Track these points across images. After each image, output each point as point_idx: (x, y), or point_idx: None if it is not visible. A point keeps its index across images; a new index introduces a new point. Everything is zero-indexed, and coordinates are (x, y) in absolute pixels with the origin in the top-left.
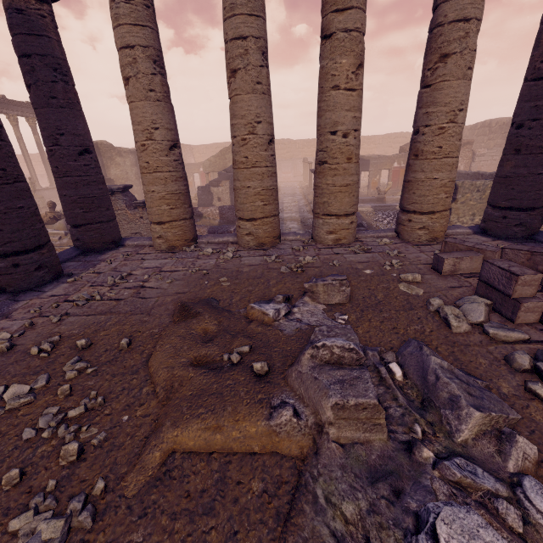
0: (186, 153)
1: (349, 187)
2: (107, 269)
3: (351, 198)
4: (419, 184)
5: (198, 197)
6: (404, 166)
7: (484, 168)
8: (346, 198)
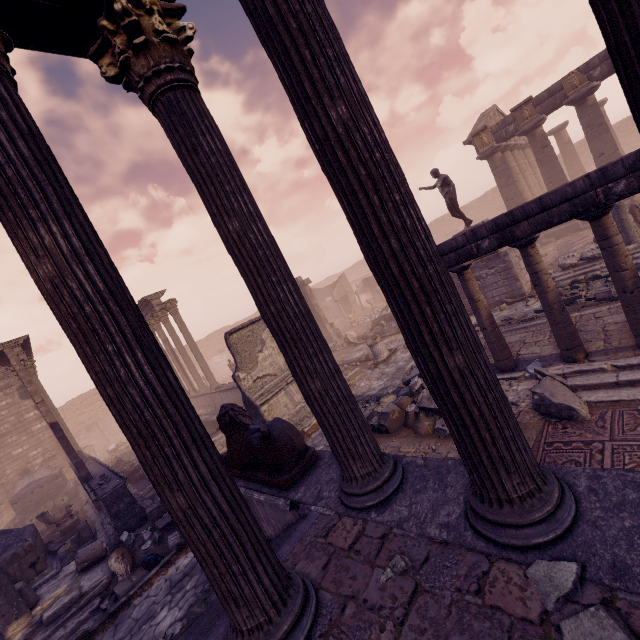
0: (191, 353)
1: None
2: None
3: None
4: None
5: None
6: None
7: None
8: None
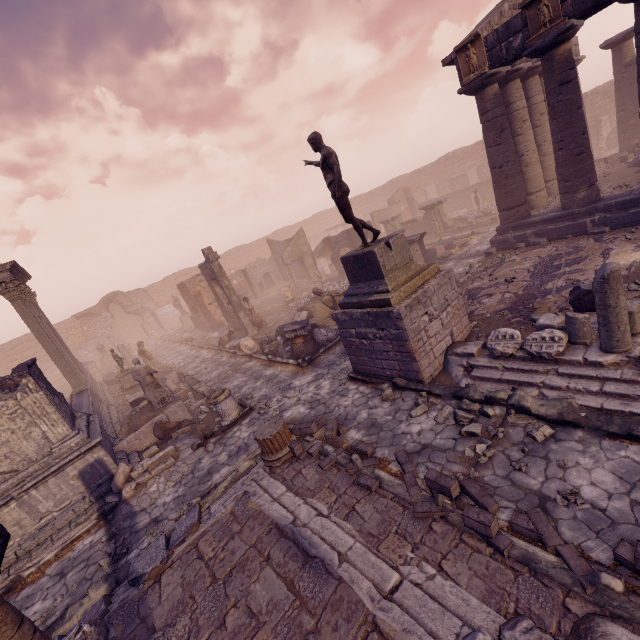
0: (141, 299)
1: None
2: None
3: None
4: None
5: None
6: (406, 208)
7: (433, 197)
8: None
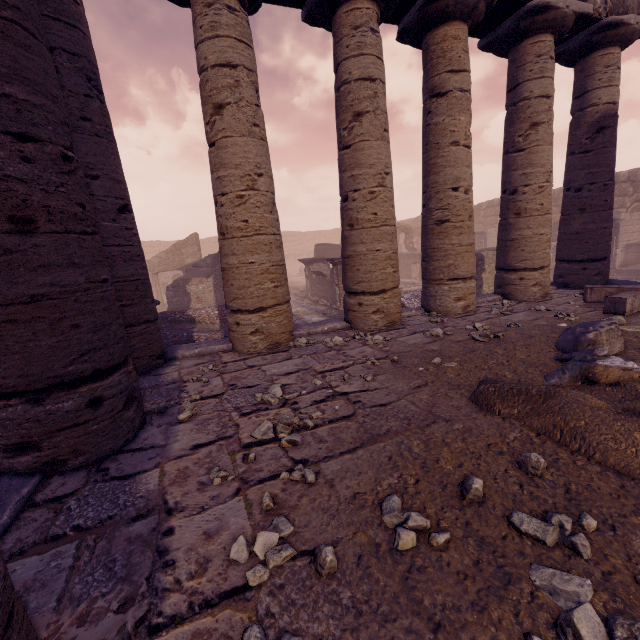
0: None
1: (472, 246)
2: (218, 388)
3: (474, 259)
4: (527, 241)
5: (168, 300)
6: None
7: None
8: (472, 258)
